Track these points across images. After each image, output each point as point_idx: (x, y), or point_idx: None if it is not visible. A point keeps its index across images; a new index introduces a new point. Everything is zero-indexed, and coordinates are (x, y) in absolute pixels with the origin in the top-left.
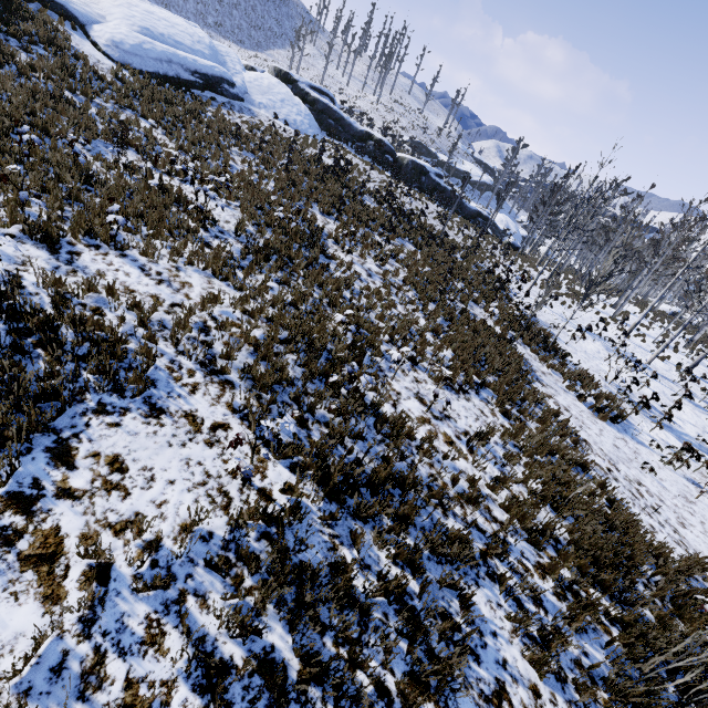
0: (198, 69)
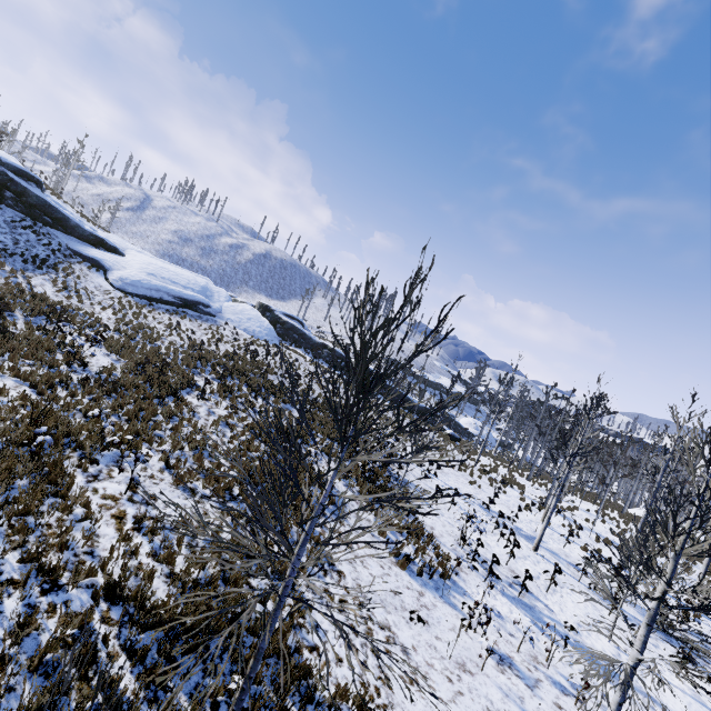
0: (181, 296)
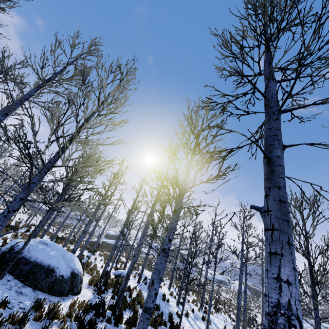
0: (218, 279)
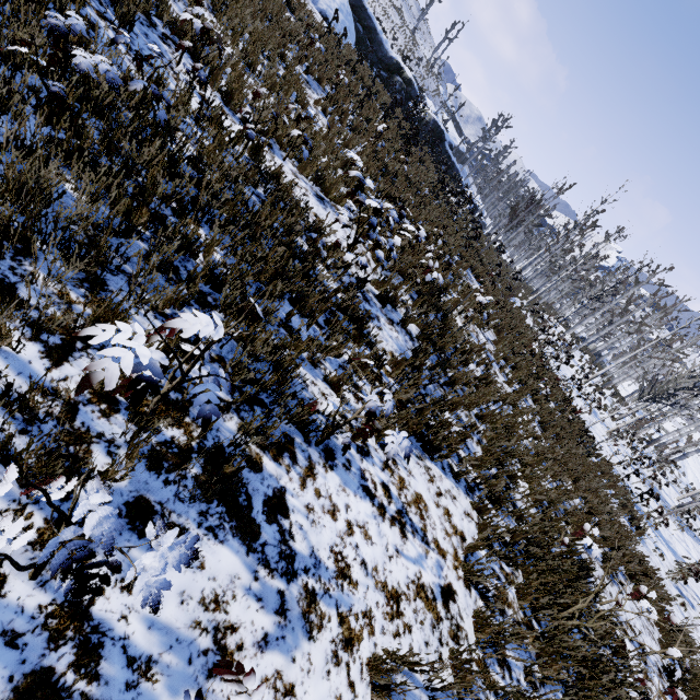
0: None
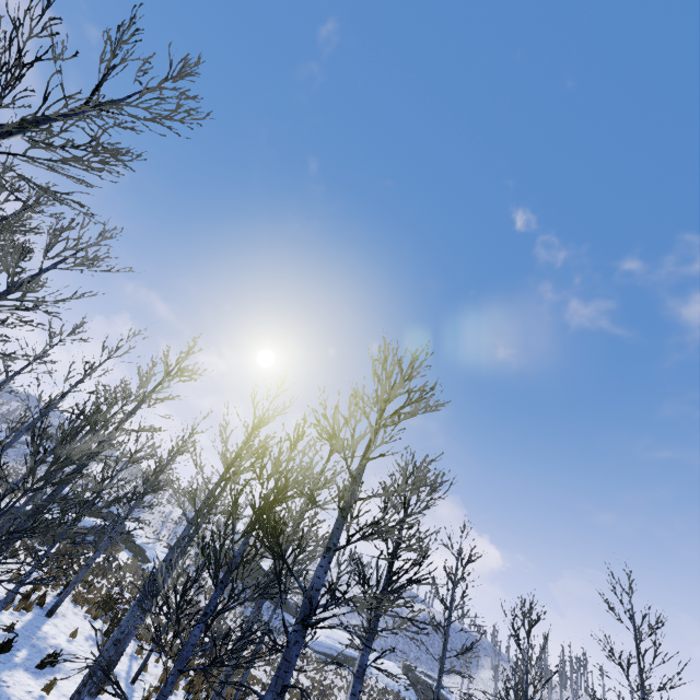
0: (344, 652)
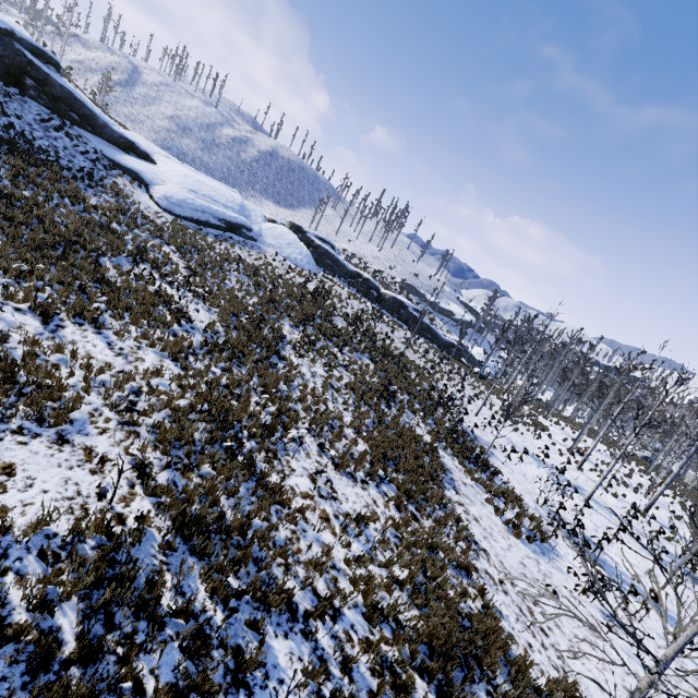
0: (225, 218)
